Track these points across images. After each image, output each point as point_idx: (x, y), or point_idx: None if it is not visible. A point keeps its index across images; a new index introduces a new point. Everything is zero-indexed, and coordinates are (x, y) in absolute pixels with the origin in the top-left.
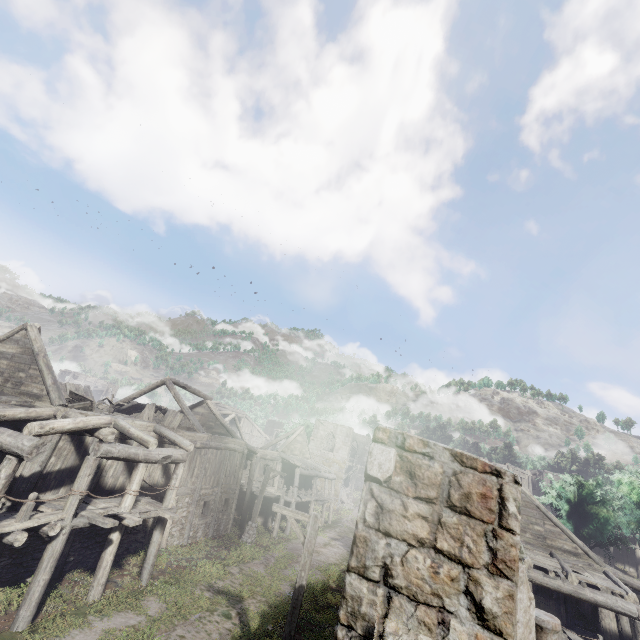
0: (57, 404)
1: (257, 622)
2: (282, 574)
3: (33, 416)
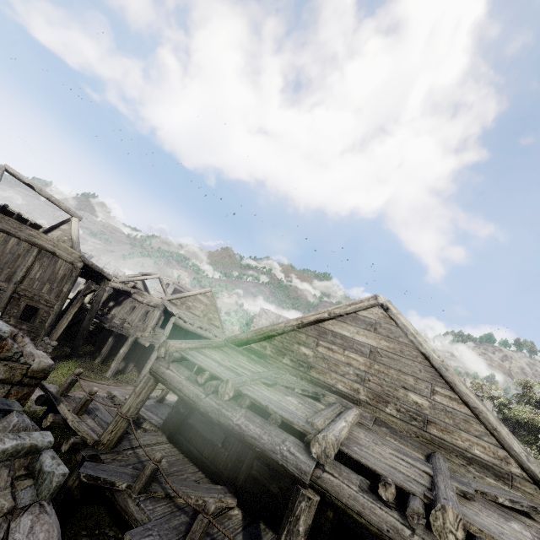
0: None
1: None
2: None
3: None
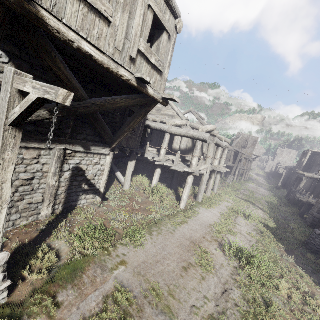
0: (185, 119)
1: (269, 213)
2: (256, 197)
3: (181, 124)
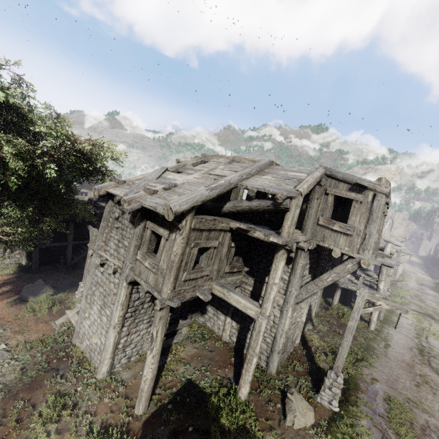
0: None
1: None
2: (429, 305)
3: None
